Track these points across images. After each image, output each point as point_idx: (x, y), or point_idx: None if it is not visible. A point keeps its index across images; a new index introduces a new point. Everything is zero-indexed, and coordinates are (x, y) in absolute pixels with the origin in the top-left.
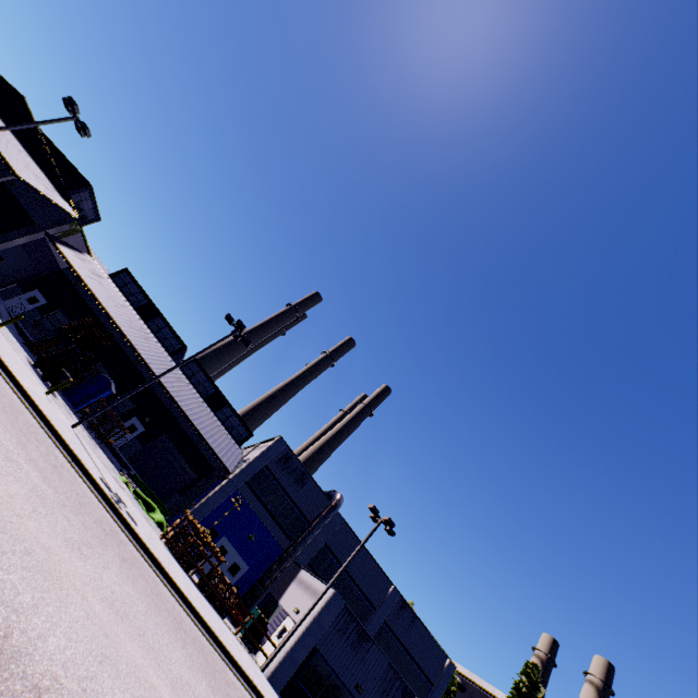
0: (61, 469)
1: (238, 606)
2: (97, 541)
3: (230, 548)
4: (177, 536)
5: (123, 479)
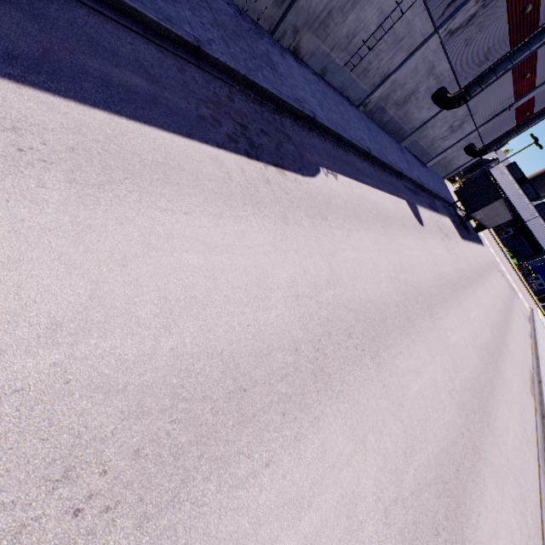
0: (497, 246)
1: (538, 295)
2: (504, 258)
3: (540, 278)
4: (519, 266)
5: (504, 249)
